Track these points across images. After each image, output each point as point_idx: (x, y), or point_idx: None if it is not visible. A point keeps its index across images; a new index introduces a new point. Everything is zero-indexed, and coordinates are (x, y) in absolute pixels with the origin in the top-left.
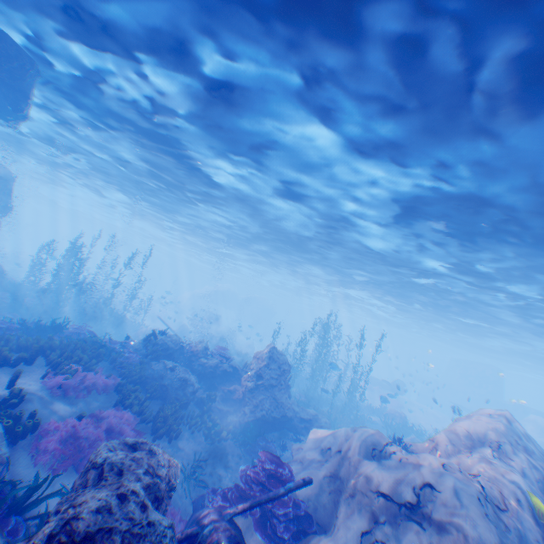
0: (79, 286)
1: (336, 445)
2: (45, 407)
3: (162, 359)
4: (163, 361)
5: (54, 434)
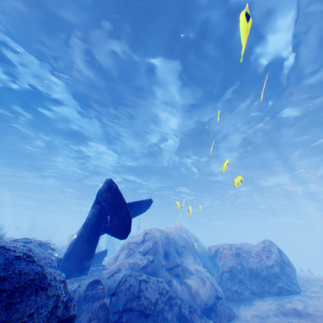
0: None
1: (118, 250)
2: None
3: None
4: None
5: None
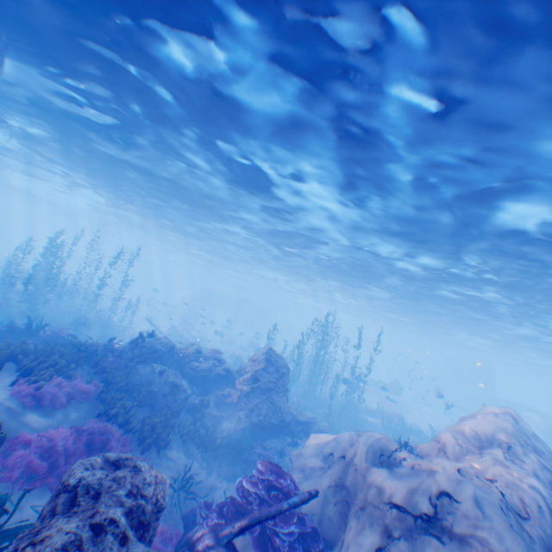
0: (60, 288)
1: (339, 451)
2: (14, 419)
3: (151, 364)
4: (152, 365)
5: (24, 450)
